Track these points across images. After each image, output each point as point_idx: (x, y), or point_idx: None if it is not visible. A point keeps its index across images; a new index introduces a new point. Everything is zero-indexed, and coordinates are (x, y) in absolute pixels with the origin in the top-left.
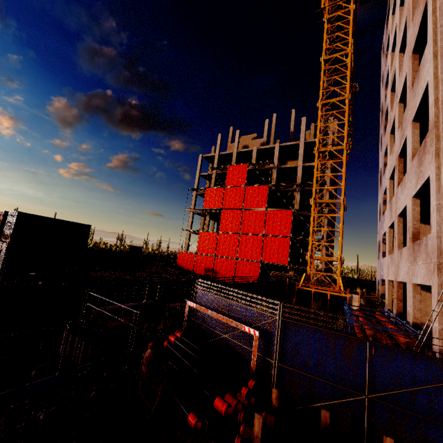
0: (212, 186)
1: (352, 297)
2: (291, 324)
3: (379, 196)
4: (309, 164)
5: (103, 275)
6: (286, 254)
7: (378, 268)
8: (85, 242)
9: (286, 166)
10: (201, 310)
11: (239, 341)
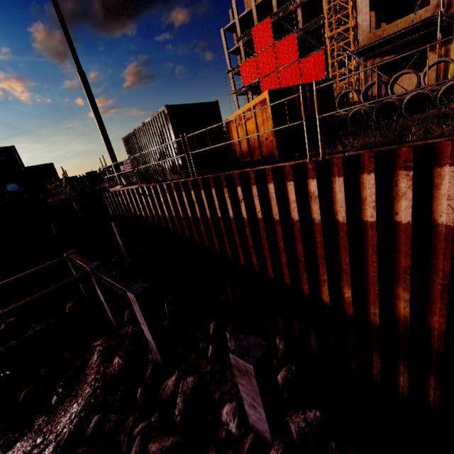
0: (244, 59)
1: None
2: None
3: None
4: None
5: None
6: None
7: None
8: None
9: None
10: None
11: None
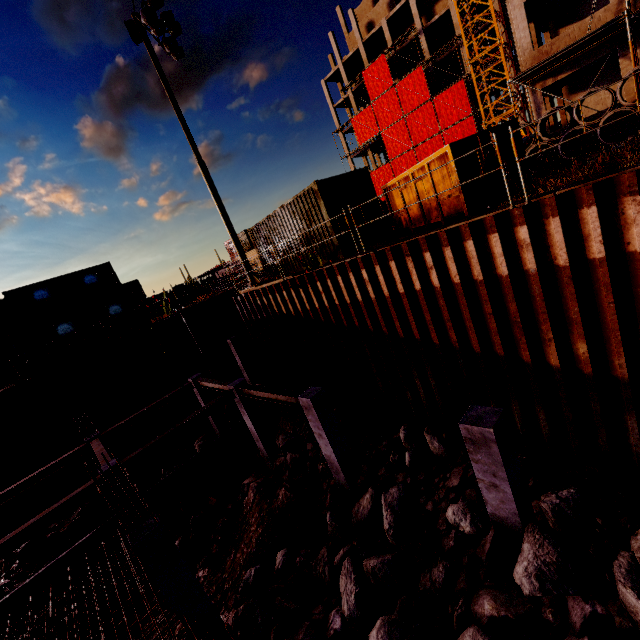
0: (356, 112)
1: None
2: None
3: None
4: None
5: None
6: None
7: None
8: None
9: (434, 20)
10: None
11: None
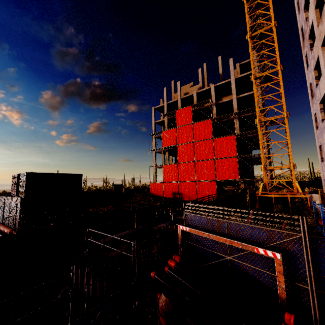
0: (166, 129)
1: (312, 197)
2: (323, 242)
3: (313, 107)
4: (241, 95)
5: (98, 210)
6: (236, 171)
7: (322, 168)
8: (80, 187)
9: (222, 101)
10: (196, 233)
11: (249, 263)
